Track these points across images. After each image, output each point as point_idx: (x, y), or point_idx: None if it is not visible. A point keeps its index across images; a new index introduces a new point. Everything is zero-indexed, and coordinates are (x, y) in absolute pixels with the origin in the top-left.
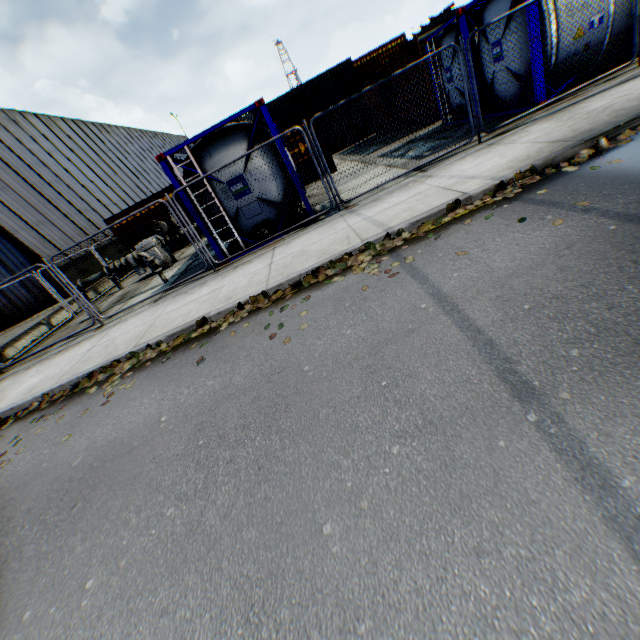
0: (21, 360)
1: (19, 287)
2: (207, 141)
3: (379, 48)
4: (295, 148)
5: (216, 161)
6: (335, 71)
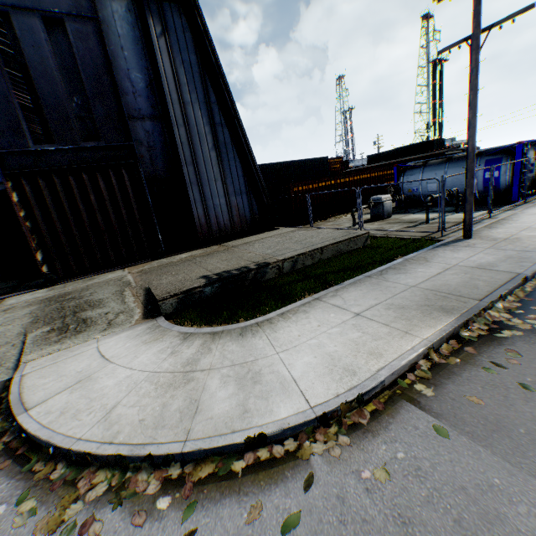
0: (454, 228)
1: (223, 211)
2: (525, 144)
3: (331, 158)
4: (392, 180)
5: (528, 153)
6: (320, 159)
